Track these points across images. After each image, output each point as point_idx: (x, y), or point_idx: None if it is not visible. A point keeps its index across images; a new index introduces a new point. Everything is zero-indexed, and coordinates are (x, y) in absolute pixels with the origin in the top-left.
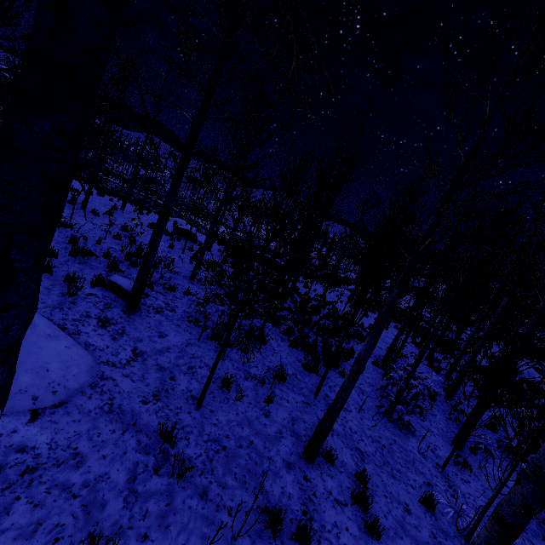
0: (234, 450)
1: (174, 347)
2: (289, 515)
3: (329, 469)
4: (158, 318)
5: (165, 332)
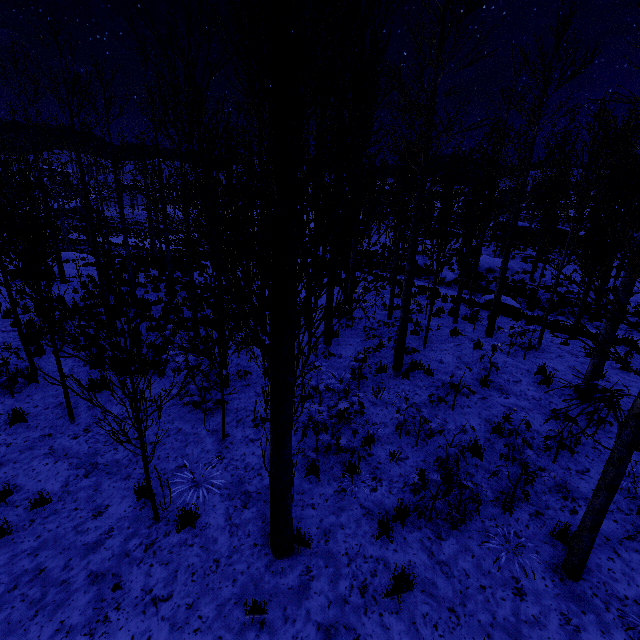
0: None
1: None
2: None
3: None
4: None
5: None
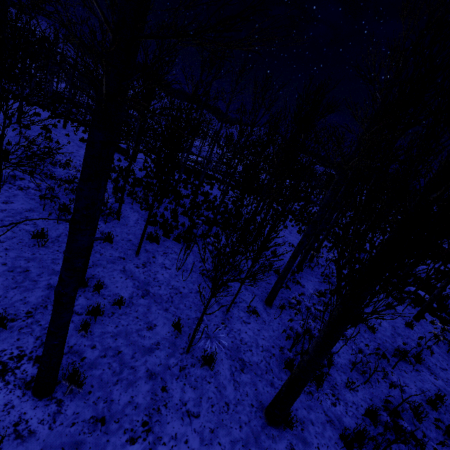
0: (1, 272)
1: (12, 210)
2: (11, 312)
3: (92, 295)
4: (16, 193)
5: (13, 201)
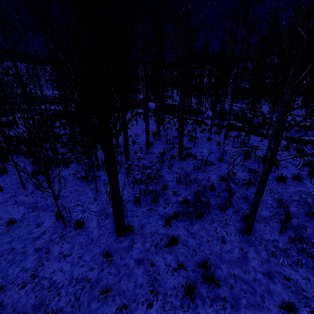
0: None
1: None
2: None
3: None
4: None
5: None
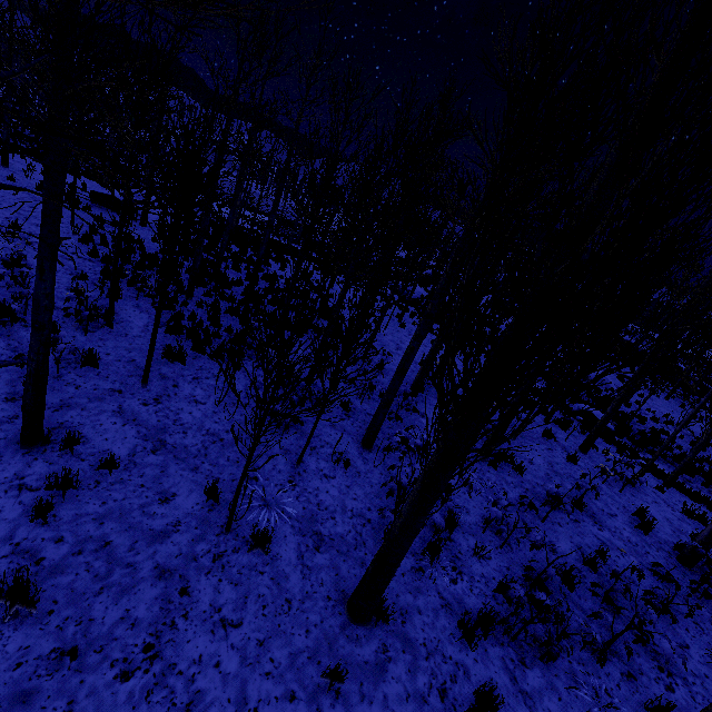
0: None
1: None
2: None
3: (59, 456)
4: None
5: None
